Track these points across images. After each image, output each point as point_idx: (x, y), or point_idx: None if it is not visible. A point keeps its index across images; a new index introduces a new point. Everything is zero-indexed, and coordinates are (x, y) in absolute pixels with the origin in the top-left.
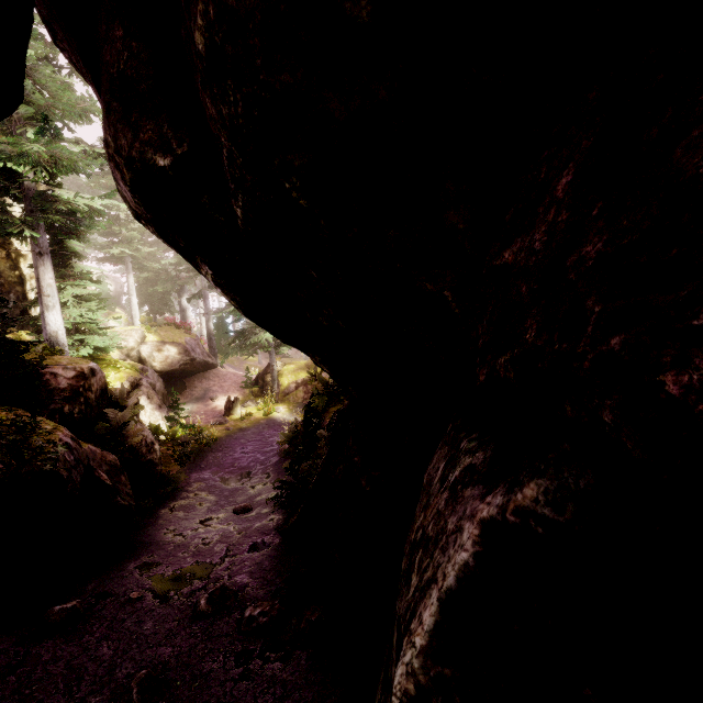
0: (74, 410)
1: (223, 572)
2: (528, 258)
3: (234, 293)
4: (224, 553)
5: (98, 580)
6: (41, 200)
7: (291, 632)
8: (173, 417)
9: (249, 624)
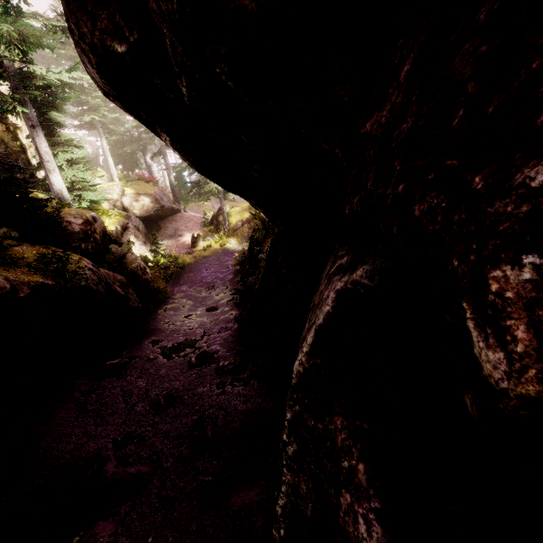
0: (88, 247)
1: (203, 344)
2: (377, 130)
3: (188, 155)
4: (203, 334)
5: (128, 349)
6: (21, 77)
7: (248, 372)
8: (155, 250)
9: (223, 369)
